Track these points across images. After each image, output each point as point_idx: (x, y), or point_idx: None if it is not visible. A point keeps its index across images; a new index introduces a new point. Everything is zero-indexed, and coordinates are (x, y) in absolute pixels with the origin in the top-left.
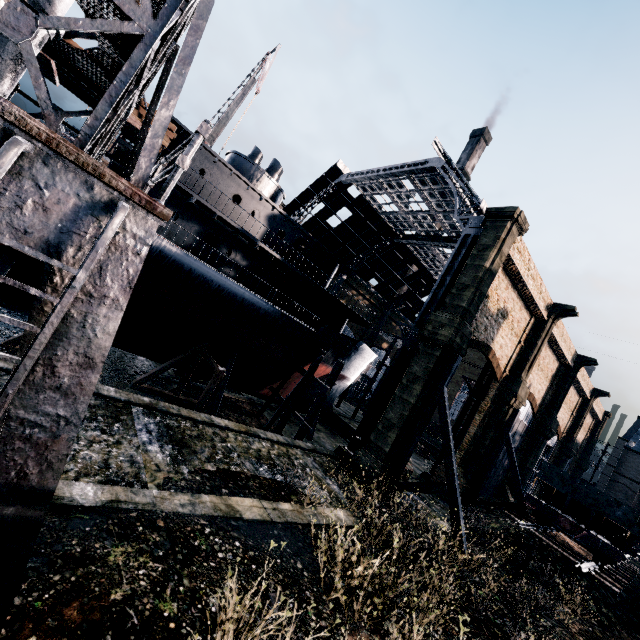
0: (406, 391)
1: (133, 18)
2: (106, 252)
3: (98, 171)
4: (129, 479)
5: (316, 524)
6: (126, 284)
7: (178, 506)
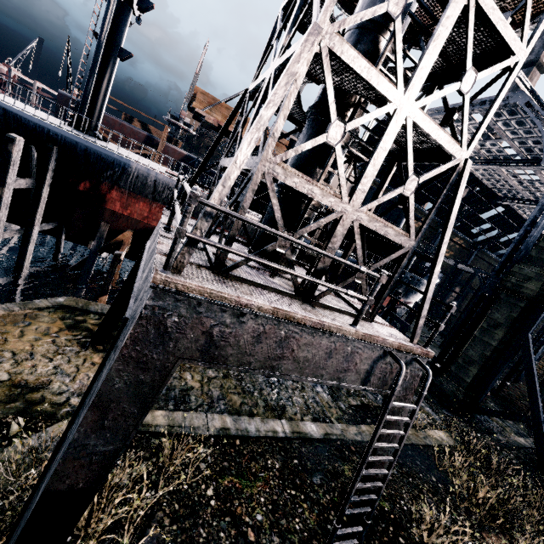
0: (487, 334)
1: (405, 246)
2: (408, 380)
3: (411, 350)
4: (322, 416)
5: (430, 445)
6: (413, 390)
7: (354, 435)
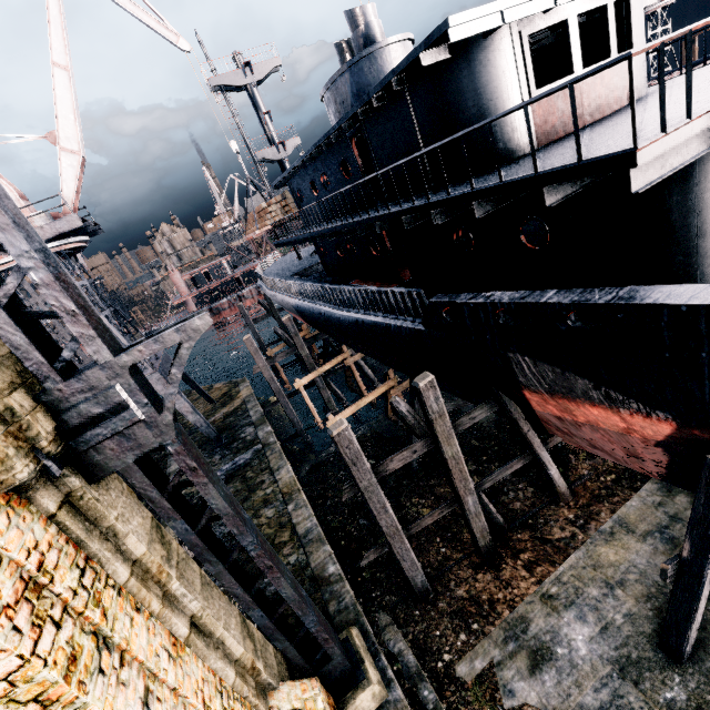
0: None
1: None
2: None
3: None
4: None
5: None
6: None
7: None
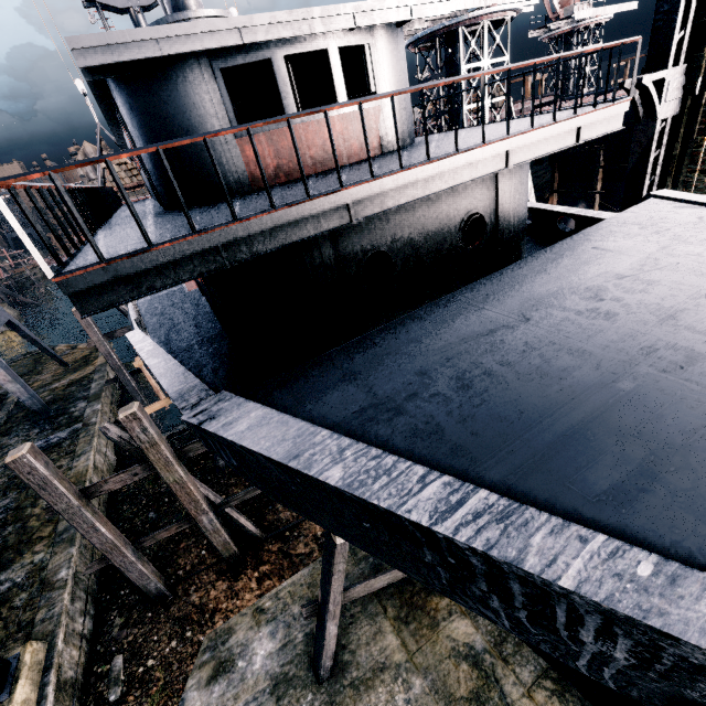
0: None
1: None
2: None
3: None
4: None
5: None
6: None
7: None
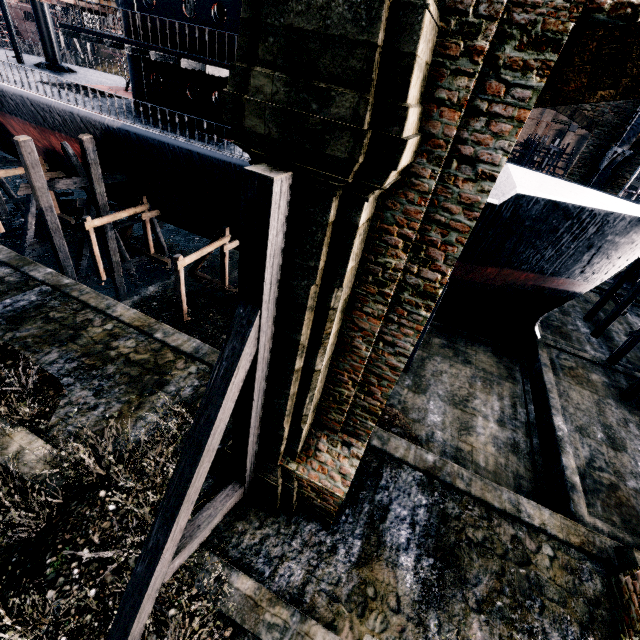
0: None
1: None
2: None
3: None
4: None
5: None
6: None
7: None
